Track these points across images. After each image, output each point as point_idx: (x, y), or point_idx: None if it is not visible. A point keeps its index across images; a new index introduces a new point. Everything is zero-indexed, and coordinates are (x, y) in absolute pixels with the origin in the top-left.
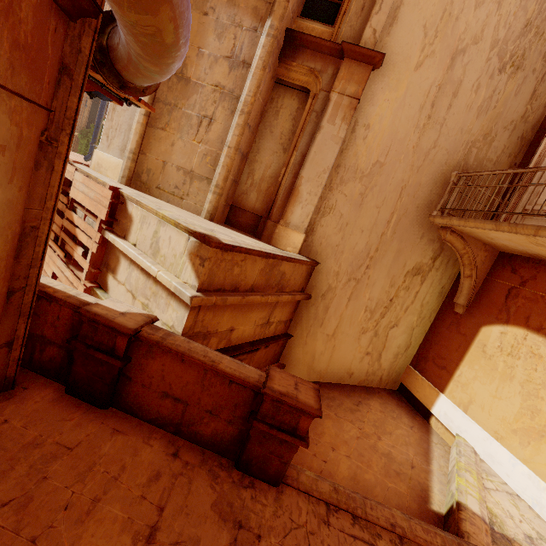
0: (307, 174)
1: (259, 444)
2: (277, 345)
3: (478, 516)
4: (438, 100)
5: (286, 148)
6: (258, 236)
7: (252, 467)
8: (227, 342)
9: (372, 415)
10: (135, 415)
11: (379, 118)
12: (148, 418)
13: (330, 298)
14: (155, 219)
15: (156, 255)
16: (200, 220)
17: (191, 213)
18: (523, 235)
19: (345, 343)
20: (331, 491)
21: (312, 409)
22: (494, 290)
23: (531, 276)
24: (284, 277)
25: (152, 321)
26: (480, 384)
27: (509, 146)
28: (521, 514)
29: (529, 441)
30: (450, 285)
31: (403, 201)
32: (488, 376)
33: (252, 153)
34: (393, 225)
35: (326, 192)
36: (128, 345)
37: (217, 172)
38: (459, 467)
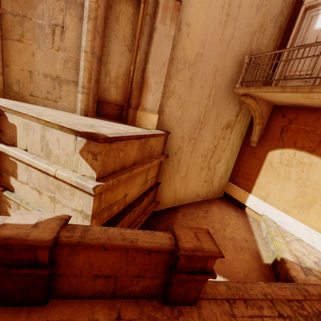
0: (152, 68)
1: (180, 285)
2: (153, 192)
3: (293, 263)
4: (233, 0)
5: (130, 49)
6: (124, 121)
7: (177, 300)
8: (124, 204)
9: (216, 217)
10: (74, 297)
11: (195, 17)
12: (86, 296)
13: (180, 153)
14: (38, 125)
15: (49, 156)
16: (78, 117)
17: (67, 113)
18: (301, 93)
19: (192, 179)
20: (226, 290)
21: (216, 253)
22: (273, 129)
23: (294, 118)
24: (152, 148)
25: (65, 221)
26: (272, 185)
27: (274, 33)
28: (306, 250)
29: (303, 210)
30: (245, 130)
31: (216, 80)
32: (276, 180)
33: (104, 56)
34: (212, 98)
35: (167, 80)
36: (50, 253)
37: (80, 75)
38: (272, 235)
